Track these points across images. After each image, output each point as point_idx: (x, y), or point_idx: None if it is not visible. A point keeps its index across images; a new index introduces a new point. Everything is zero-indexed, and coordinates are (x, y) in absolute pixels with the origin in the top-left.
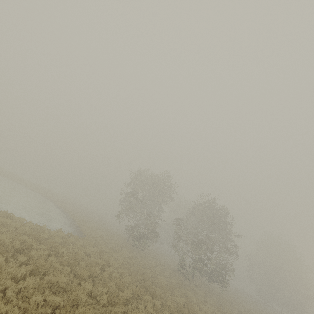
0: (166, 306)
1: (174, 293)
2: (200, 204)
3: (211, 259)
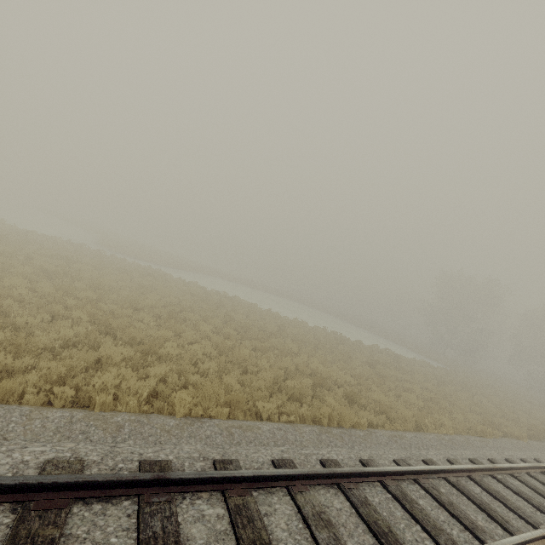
0: None
1: None
2: None
3: None
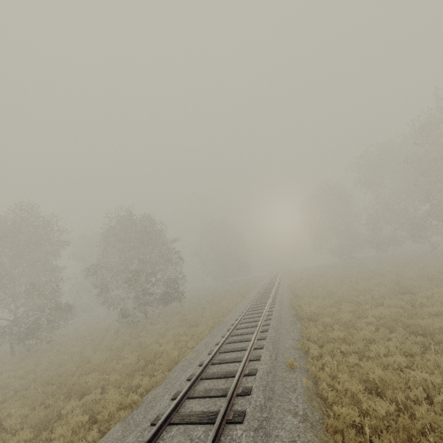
0: (107, 388)
1: (123, 356)
2: (113, 228)
3: (157, 283)
